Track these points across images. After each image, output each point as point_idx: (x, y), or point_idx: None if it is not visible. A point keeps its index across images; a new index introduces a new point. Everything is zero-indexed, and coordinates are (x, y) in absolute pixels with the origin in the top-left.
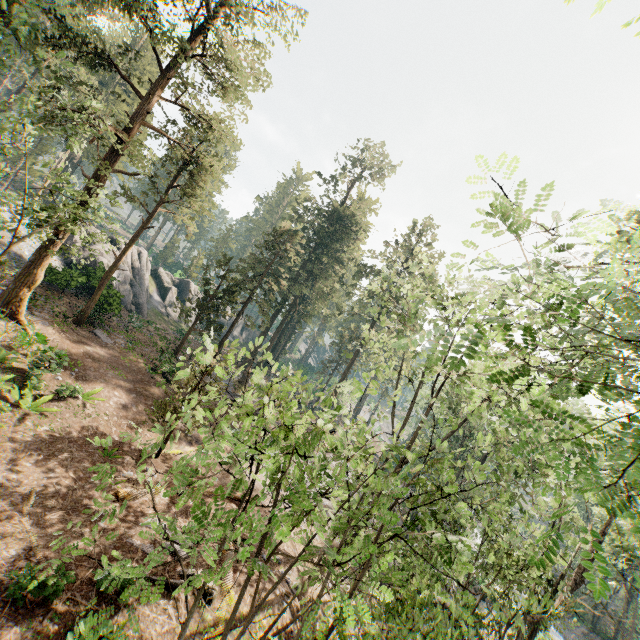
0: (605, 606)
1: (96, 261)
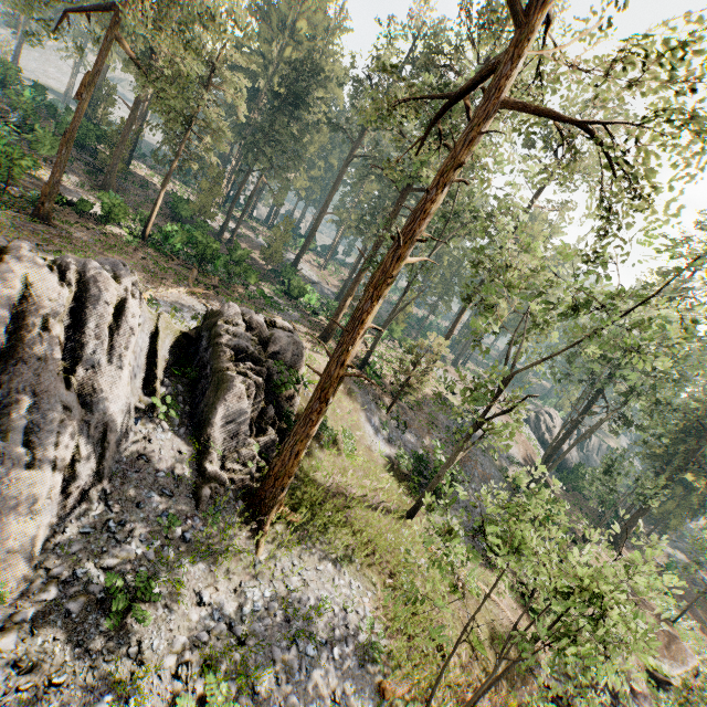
0: None
1: (561, 449)
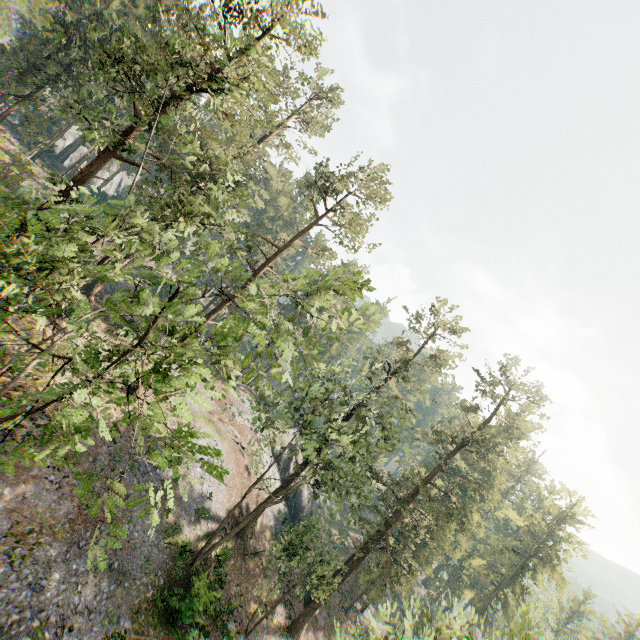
0: None
1: (301, 495)
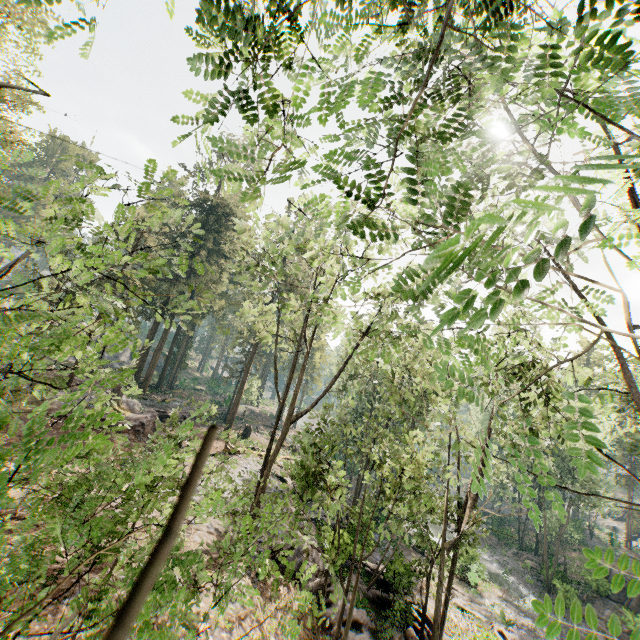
0: (526, 523)
1: None
